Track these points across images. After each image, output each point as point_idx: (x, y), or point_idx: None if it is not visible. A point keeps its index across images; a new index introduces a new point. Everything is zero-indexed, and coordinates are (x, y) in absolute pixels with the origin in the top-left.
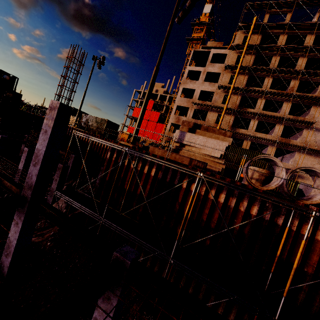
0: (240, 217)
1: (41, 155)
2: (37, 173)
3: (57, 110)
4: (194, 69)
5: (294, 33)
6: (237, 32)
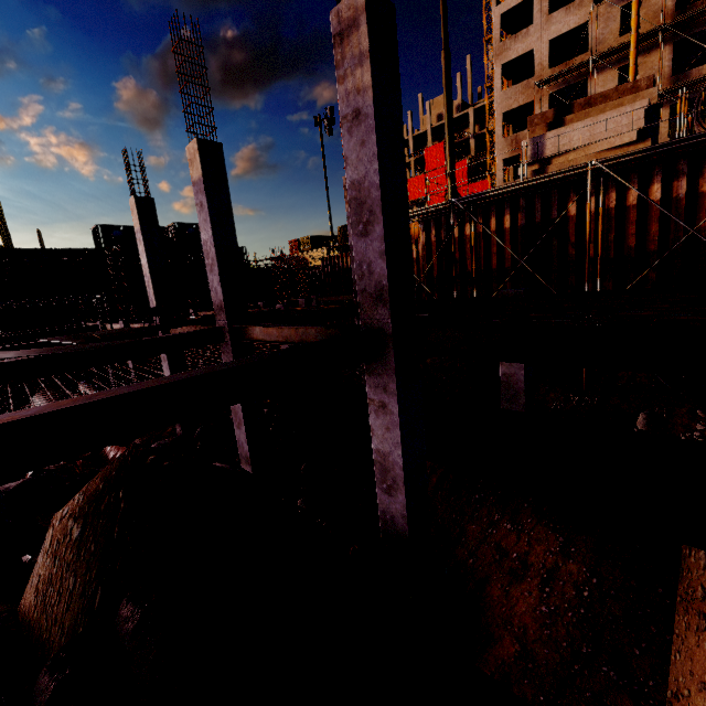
0: (705, 204)
1: None
2: None
3: None
4: (512, 4)
5: None
6: None
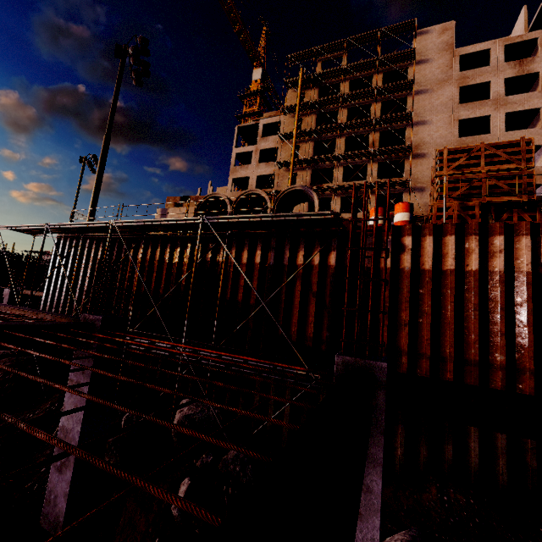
0: (185, 269)
1: None
2: None
3: None
4: (242, 150)
5: (357, 77)
6: (287, 92)
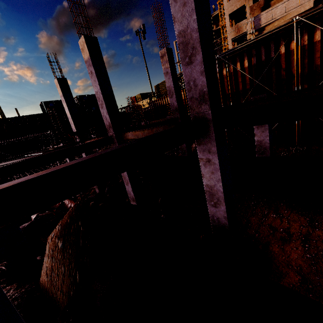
0: None
1: (172, 88)
2: (175, 99)
3: (166, 54)
4: None
5: None
6: None
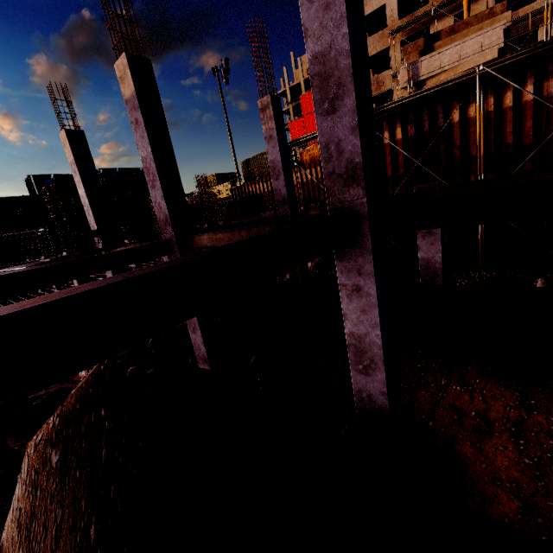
0: None
1: (278, 164)
2: (284, 184)
3: (271, 105)
4: None
5: None
6: None
